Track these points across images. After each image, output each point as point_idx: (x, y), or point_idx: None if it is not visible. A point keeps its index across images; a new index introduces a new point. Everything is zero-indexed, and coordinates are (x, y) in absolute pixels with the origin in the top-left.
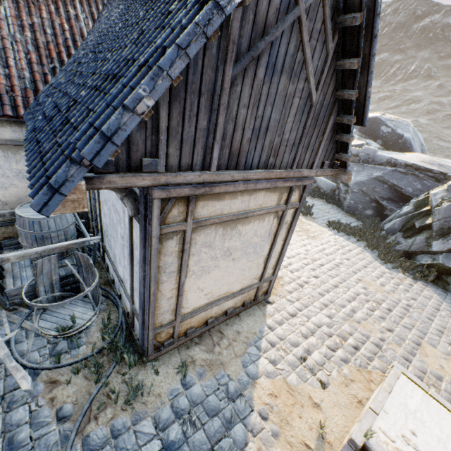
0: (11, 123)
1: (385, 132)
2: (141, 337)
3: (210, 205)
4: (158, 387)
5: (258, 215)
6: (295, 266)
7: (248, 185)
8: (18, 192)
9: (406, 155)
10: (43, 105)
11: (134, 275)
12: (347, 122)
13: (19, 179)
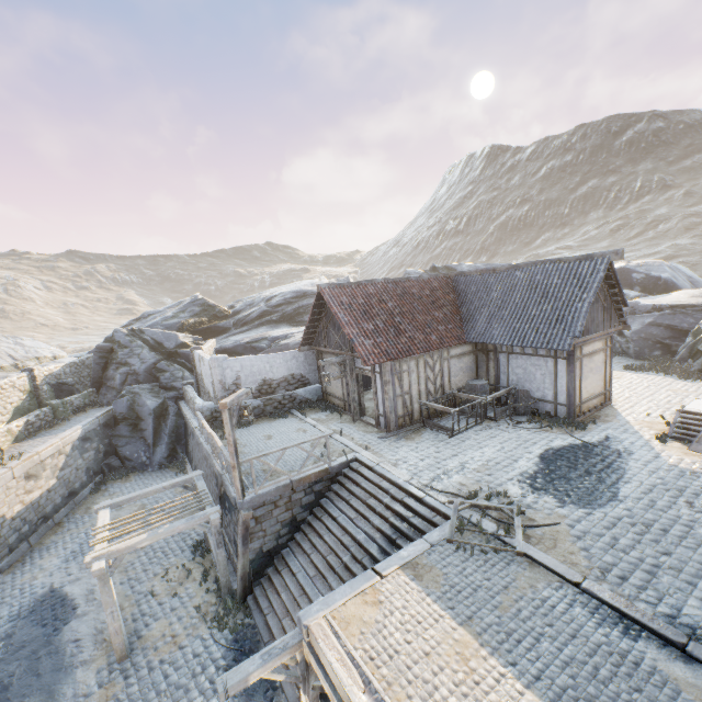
0: (460, 346)
1: (639, 278)
2: (568, 412)
3: (584, 349)
4: (587, 427)
5: (597, 352)
6: (616, 391)
7: (593, 340)
8: (459, 378)
9: (672, 295)
10: (489, 334)
11: (557, 386)
12: (619, 307)
13: (460, 371)
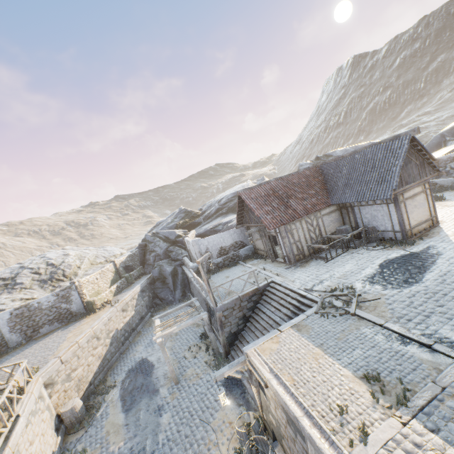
0: (328, 208)
1: None
2: (402, 236)
3: (406, 194)
4: (416, 243)
5: (418, 194)
6: (446, 216)
7: (412, 187)
8: (331, 226)
9: None
10: (343, 197)
11: (392, 220)
12: (430, 162)
13: (331, 222)
